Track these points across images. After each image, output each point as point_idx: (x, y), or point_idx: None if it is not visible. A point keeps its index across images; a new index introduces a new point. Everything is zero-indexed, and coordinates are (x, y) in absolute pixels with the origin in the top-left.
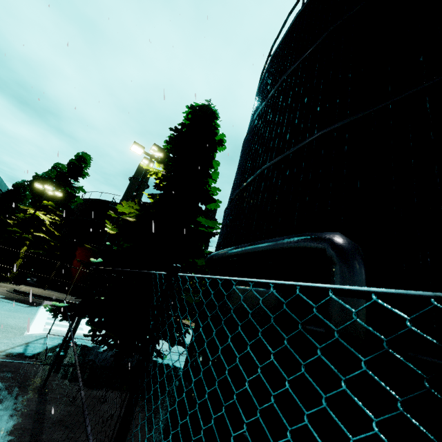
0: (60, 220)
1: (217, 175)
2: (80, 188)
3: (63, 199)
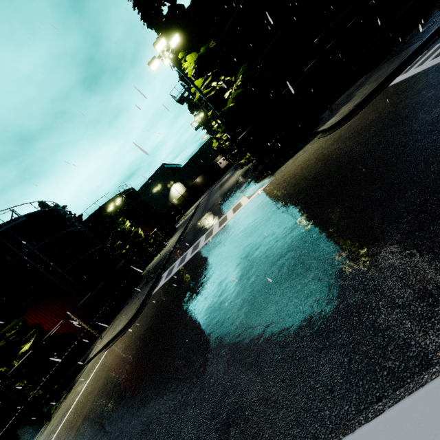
0: None
1: None
2: None
3: None
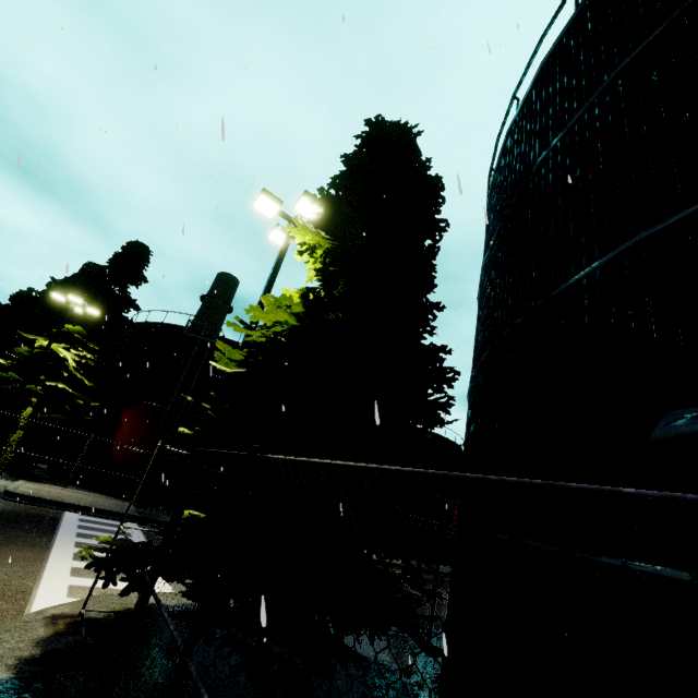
0: (94, 360)
1: (435, 253)
2: (131, 304)
3: (101, 322)
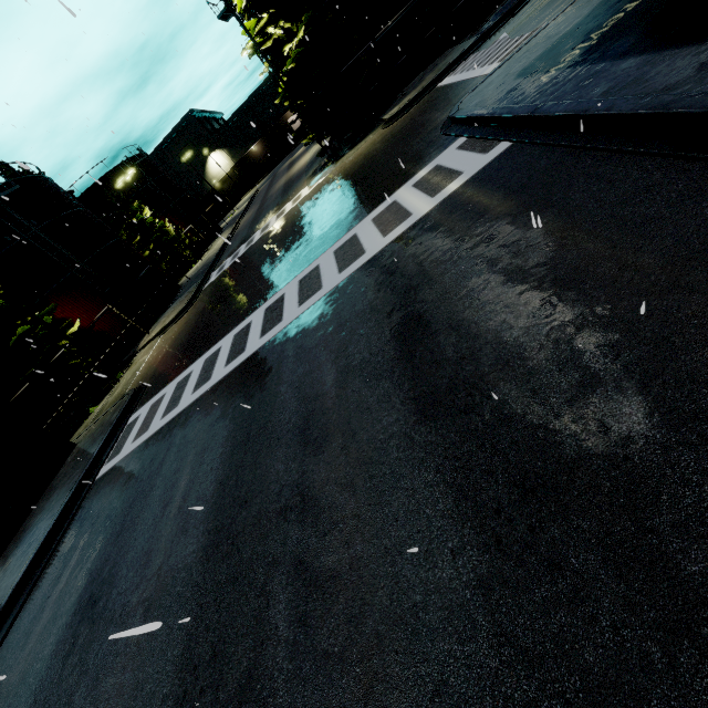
0: None
1: None
2: None
3: None
